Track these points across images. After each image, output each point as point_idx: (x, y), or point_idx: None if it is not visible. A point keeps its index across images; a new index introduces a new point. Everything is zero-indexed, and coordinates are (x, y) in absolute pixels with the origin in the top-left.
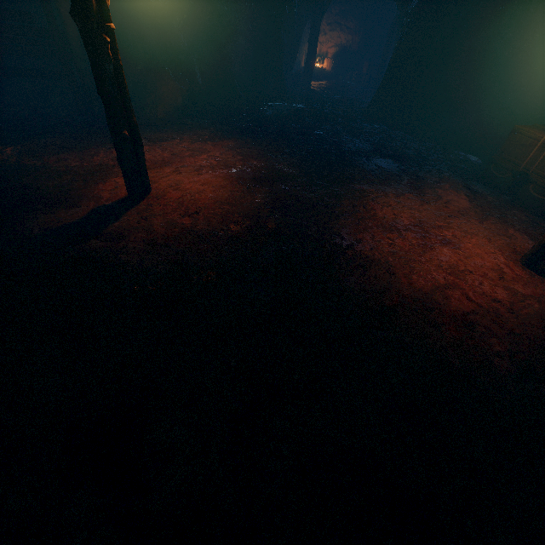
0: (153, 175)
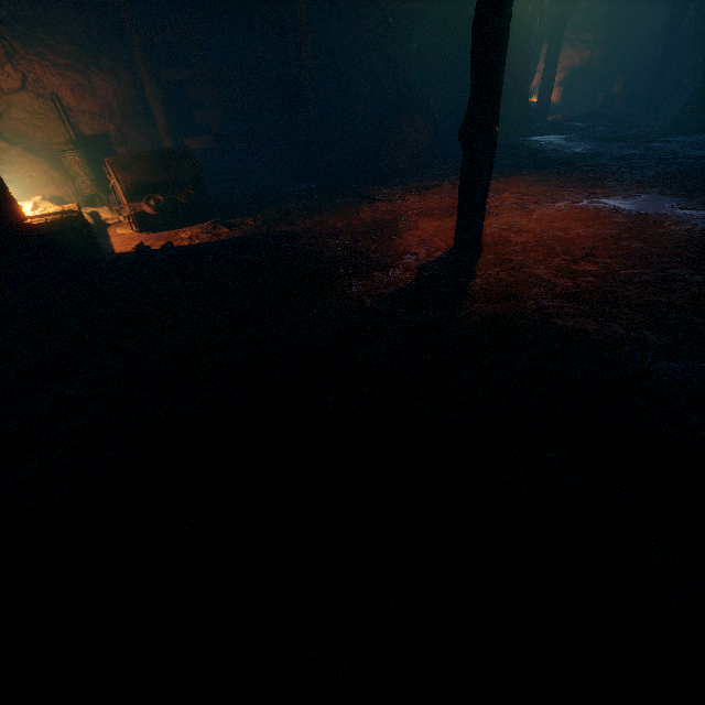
0: None
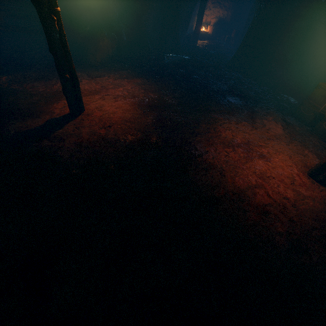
0: (88, 100)
